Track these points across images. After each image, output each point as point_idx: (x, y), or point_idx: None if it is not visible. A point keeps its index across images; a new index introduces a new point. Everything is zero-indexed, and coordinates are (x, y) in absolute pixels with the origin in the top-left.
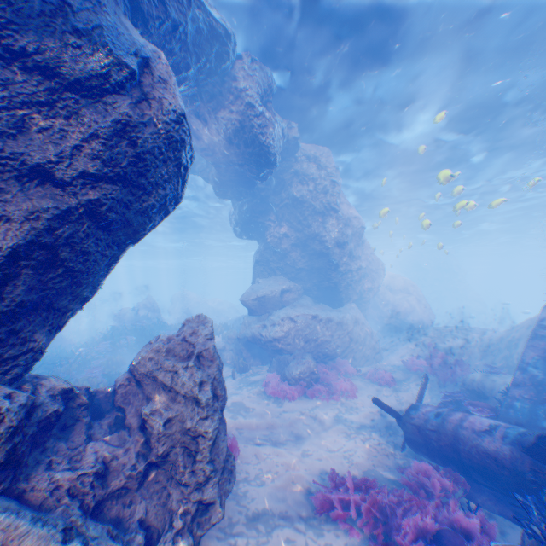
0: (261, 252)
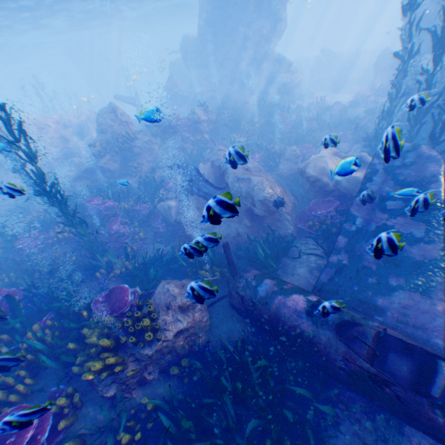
0: (267, 28)
